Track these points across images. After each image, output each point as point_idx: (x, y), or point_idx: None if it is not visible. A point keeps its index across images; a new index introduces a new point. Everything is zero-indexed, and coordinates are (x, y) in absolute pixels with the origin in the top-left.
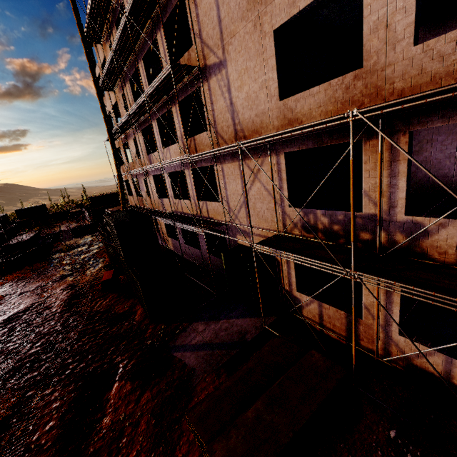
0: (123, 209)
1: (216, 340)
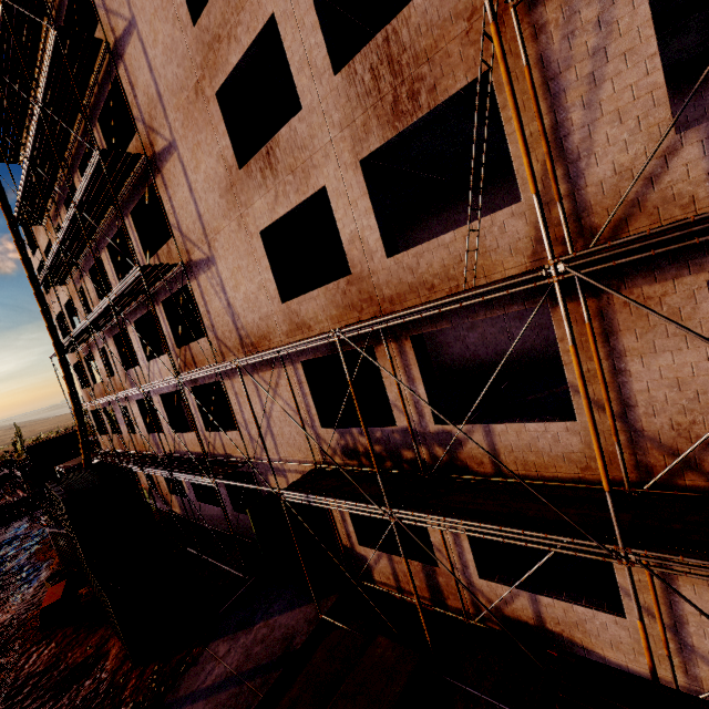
0: (87, 463)
1: (247, 664)
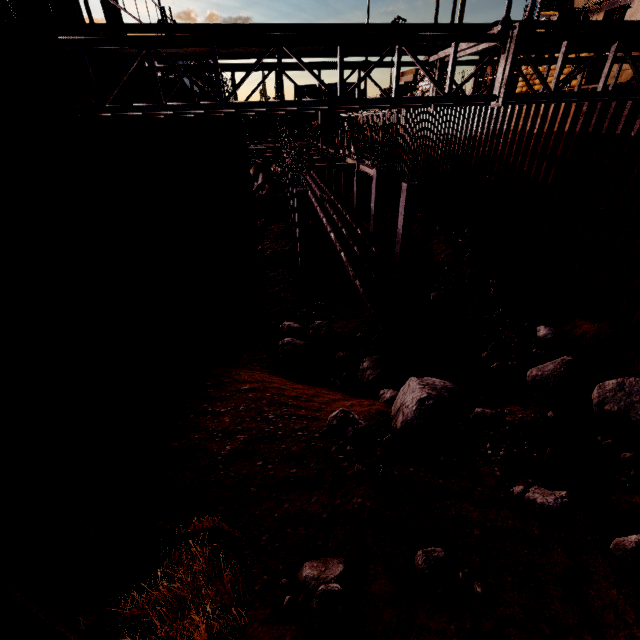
0: None
1: None
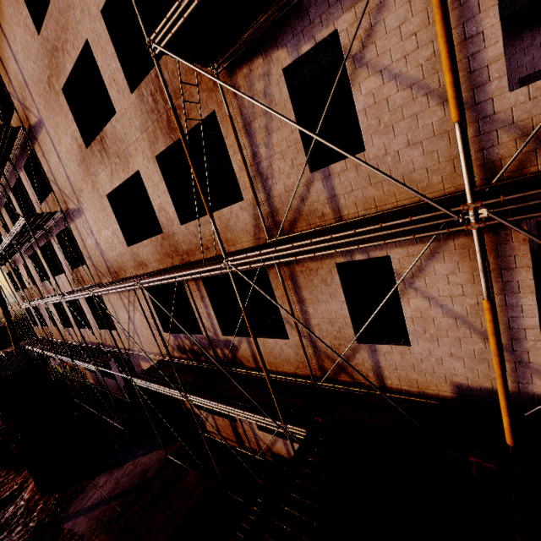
0: (17, 352)
1: (116, 490)
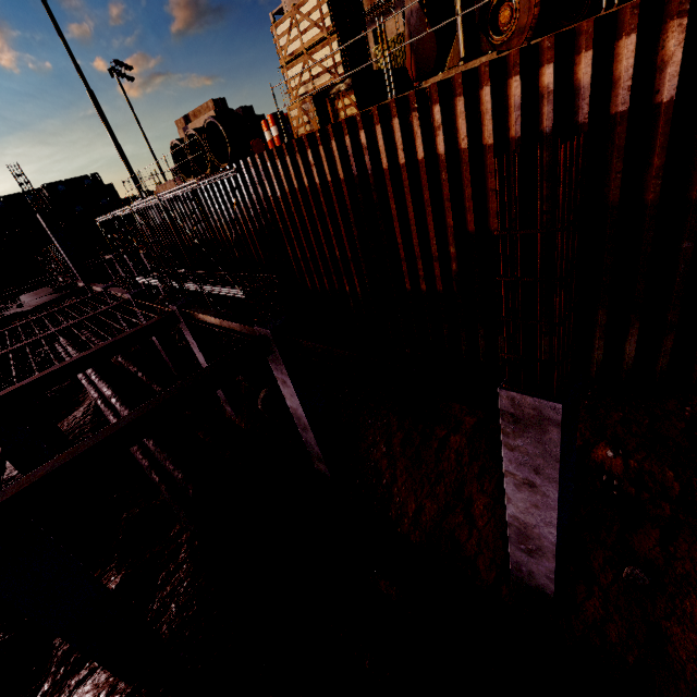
0: None
1: None
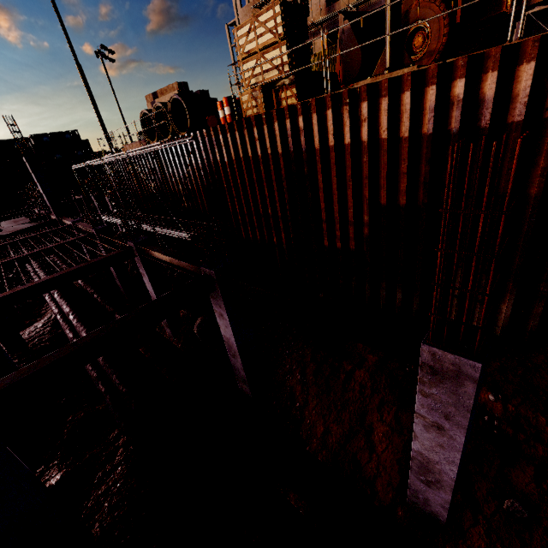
0: None
1: None
